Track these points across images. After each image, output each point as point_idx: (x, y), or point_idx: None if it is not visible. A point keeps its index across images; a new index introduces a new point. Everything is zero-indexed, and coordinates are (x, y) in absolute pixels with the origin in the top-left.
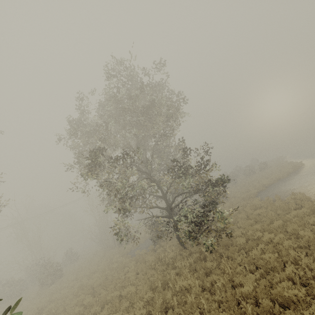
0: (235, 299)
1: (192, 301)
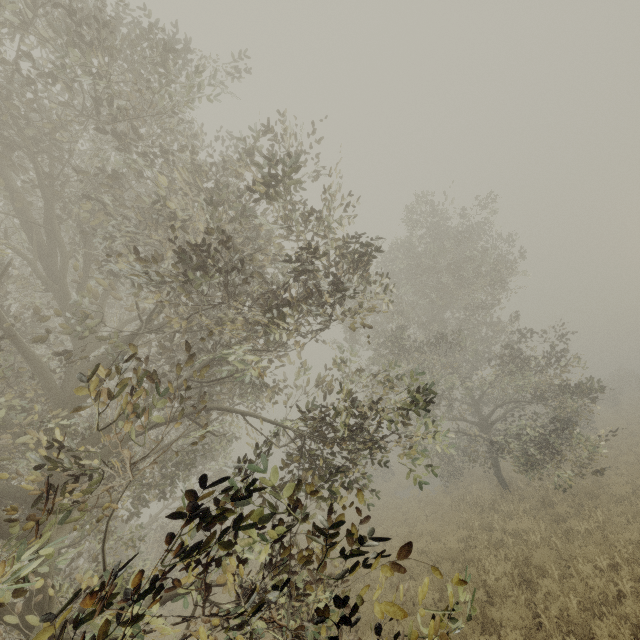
0: (607, 544)
1: (537, 542)
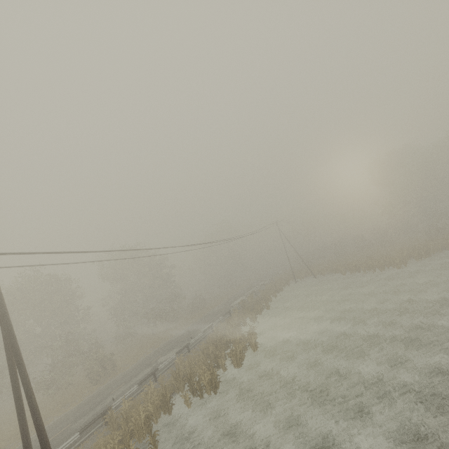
0: None
1: None
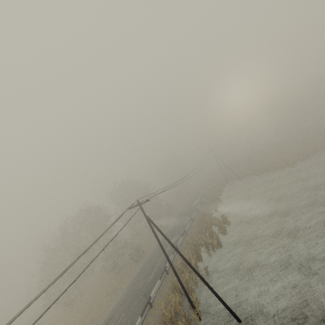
0: None
1: None
